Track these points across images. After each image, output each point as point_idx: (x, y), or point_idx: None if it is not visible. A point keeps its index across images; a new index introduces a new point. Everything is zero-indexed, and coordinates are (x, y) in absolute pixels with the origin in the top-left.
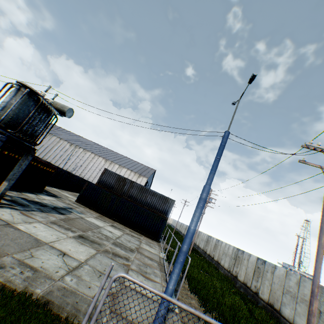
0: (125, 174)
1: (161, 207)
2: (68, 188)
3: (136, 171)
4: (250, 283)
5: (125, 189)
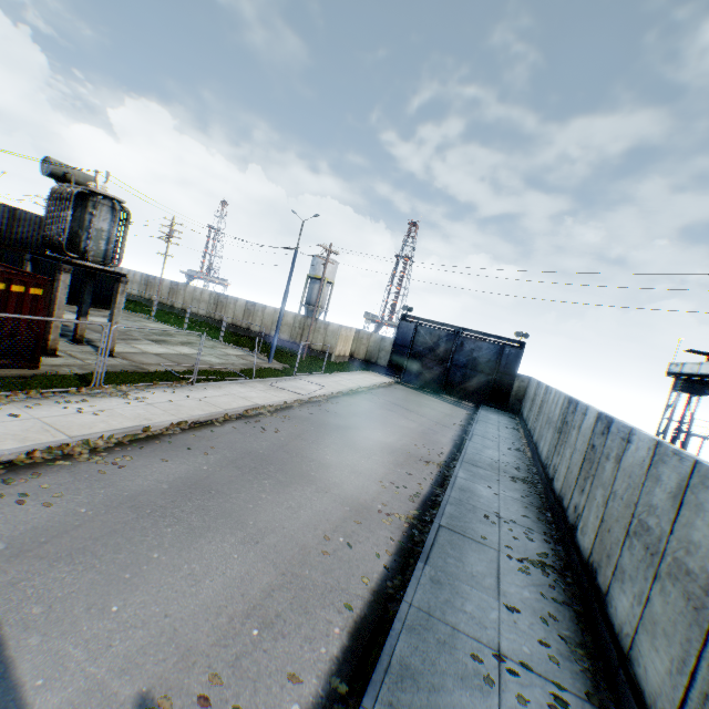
0: None
1: None
2: None
3: None
4: (241, 323)
5: (1, 228)
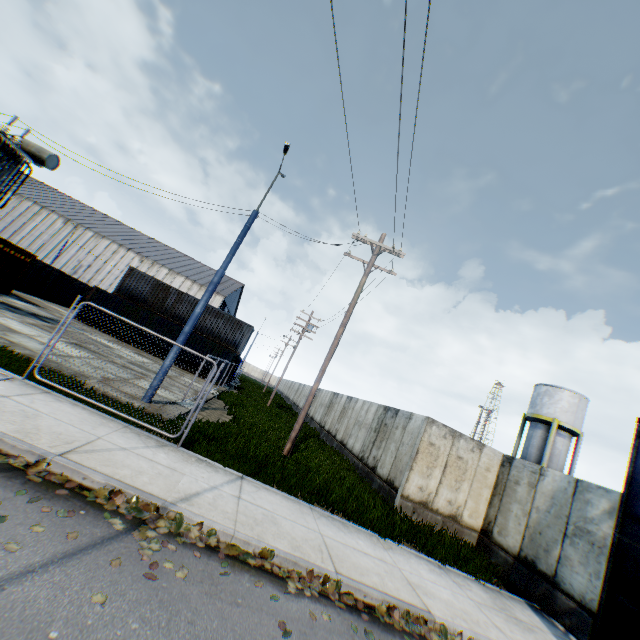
0: (182, 288)
1: (229, 336)
2: (61, 301)
3: (203, 284)
4: (333, 428)
5: (168, 304)
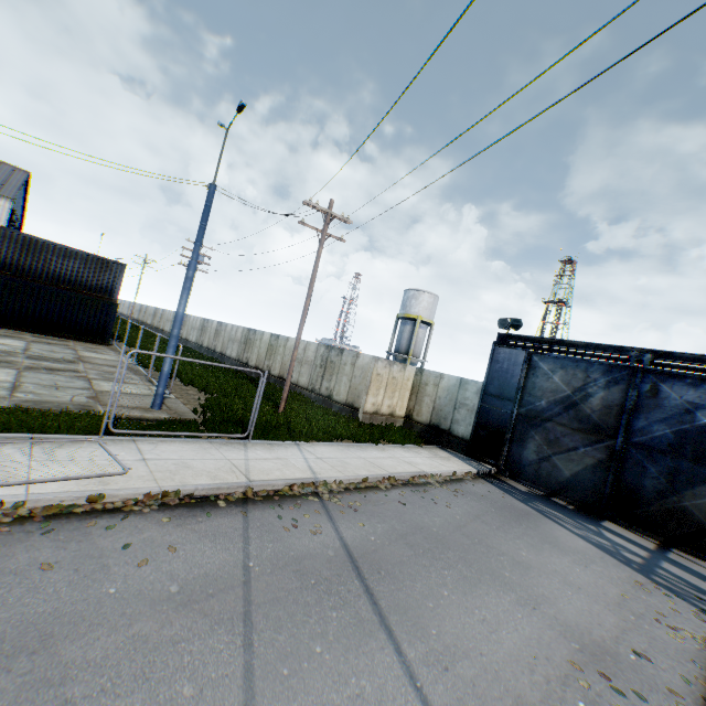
0: None
1: (95, 281)
2: None
3: None
4: (263, 365)
5: None
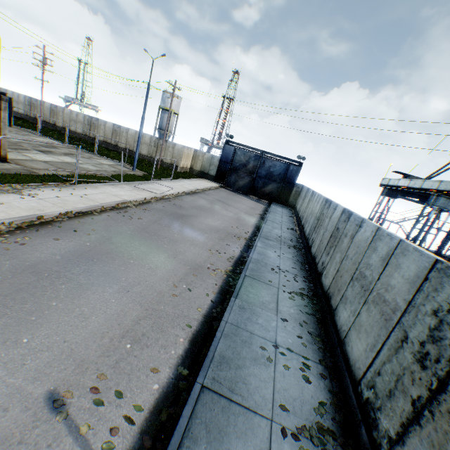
0: None
1: None
2: None
3: None
4: (111, 141)
5: None
